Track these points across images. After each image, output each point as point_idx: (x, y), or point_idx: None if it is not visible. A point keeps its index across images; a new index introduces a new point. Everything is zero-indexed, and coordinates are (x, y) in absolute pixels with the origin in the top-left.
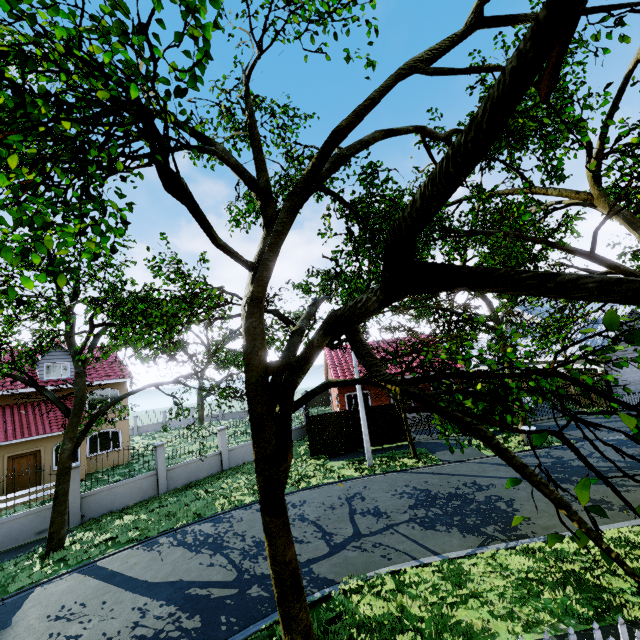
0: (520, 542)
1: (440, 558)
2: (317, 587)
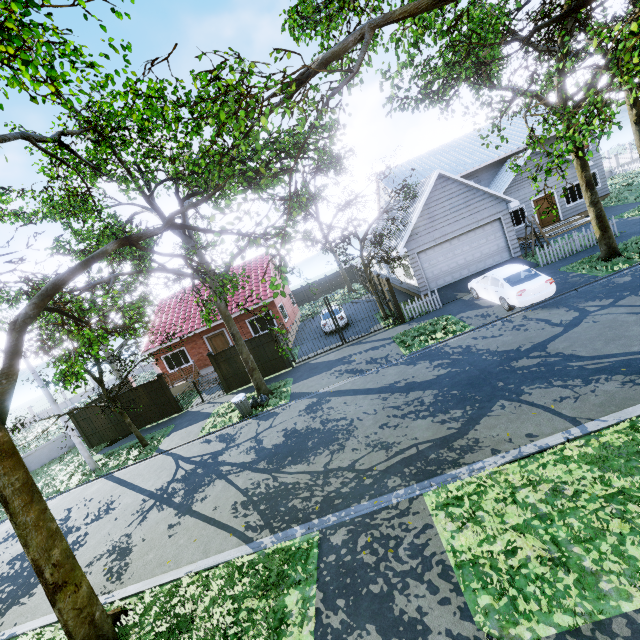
0: None
1: None
2: None
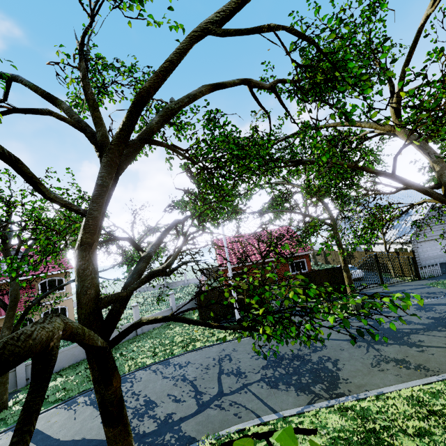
0: (338, 400)
1: (277, 416)
2: (181, 445)
